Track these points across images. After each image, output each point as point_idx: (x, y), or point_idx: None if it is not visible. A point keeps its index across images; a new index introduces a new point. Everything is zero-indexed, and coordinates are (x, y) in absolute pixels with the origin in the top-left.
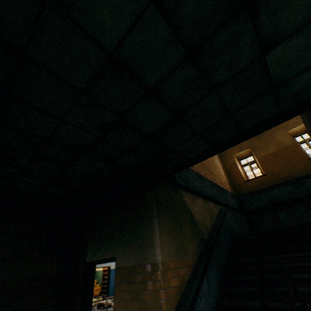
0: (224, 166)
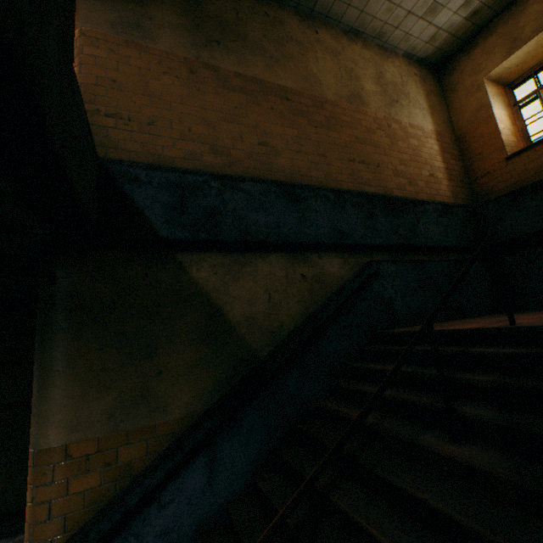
0: (449, 126)
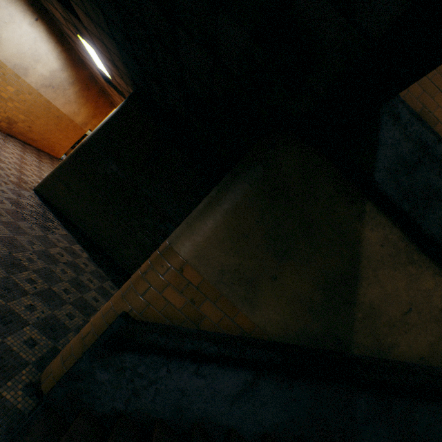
0: None
